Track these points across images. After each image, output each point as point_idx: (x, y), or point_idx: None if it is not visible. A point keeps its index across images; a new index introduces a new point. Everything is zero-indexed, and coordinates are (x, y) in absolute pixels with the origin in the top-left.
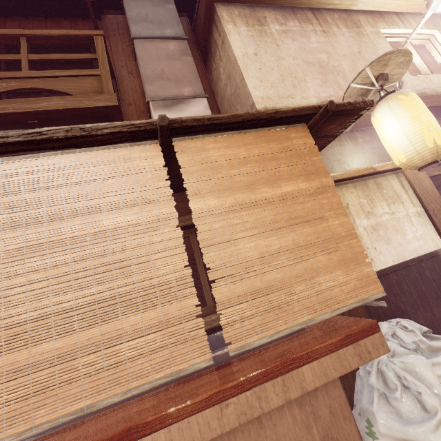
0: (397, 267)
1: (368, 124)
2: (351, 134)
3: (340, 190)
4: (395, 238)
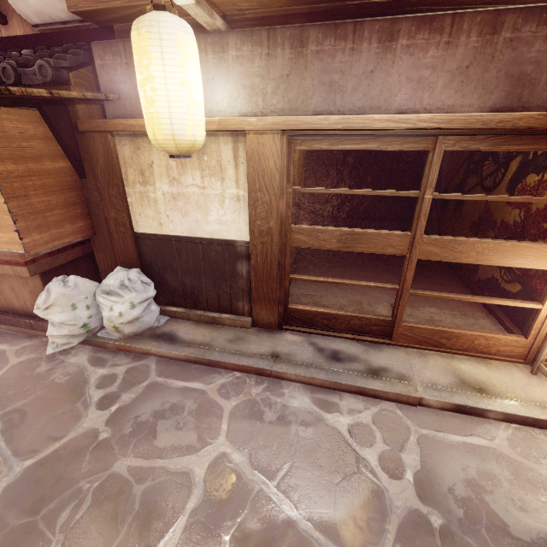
0: (182, 239)
1: (293, 2)
2: (219, 38)
3: (148, 143)
4: (194, 213)
